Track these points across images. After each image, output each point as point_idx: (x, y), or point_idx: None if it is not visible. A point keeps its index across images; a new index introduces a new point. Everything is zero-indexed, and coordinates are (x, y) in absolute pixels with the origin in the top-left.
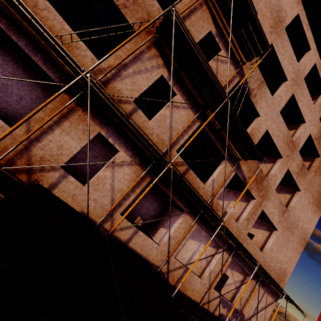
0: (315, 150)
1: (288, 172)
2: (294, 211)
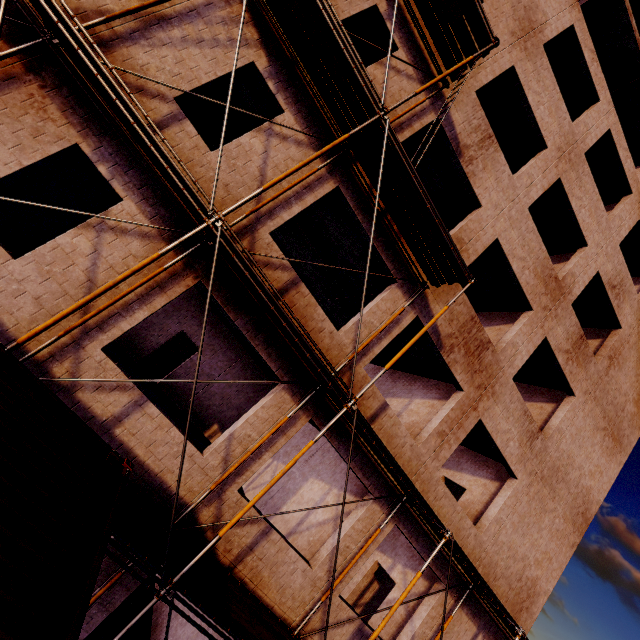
0: (611, 312)
1: (547, 347)
2: (558, 440)
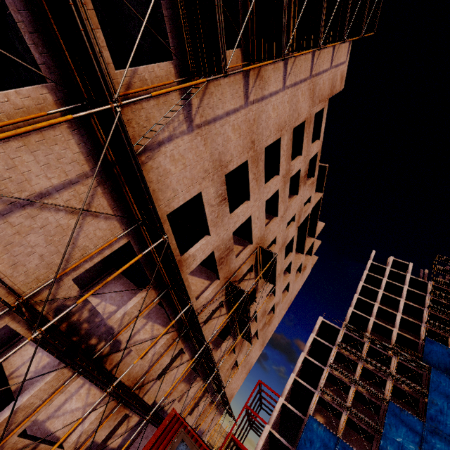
0: (274, 310)
1: (257, 329)
2: (251, 354)
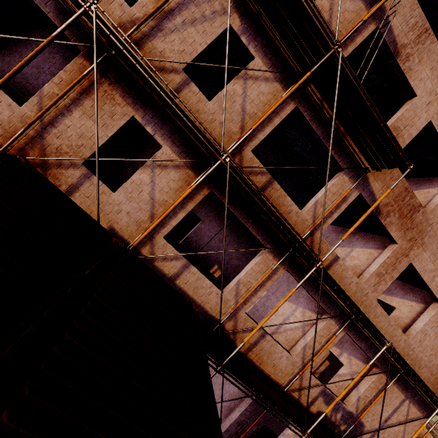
0: None
1: None
2: None
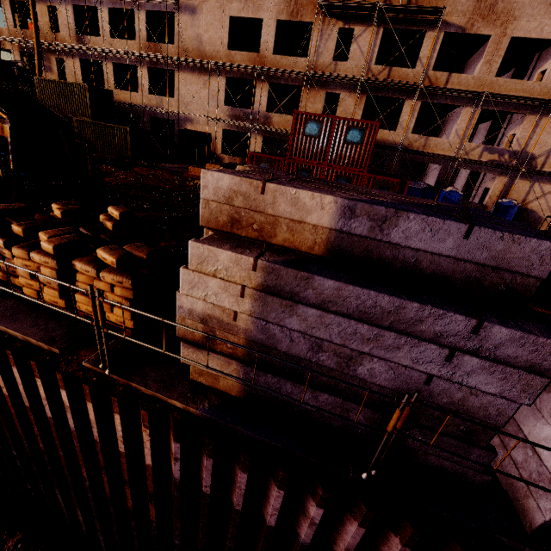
0: None
1: None
2: None
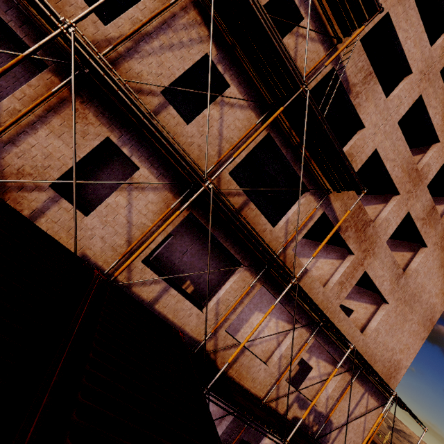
0: None
1: (409, 218)
2: (415, 277)
